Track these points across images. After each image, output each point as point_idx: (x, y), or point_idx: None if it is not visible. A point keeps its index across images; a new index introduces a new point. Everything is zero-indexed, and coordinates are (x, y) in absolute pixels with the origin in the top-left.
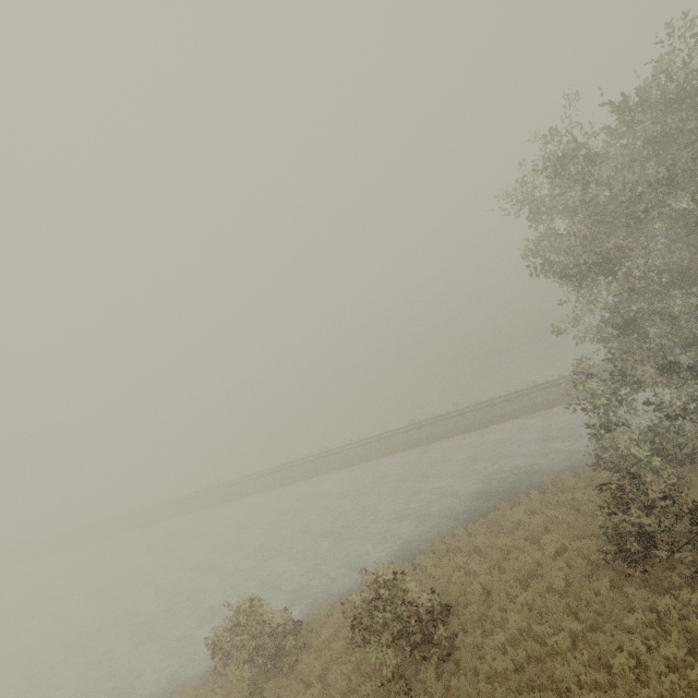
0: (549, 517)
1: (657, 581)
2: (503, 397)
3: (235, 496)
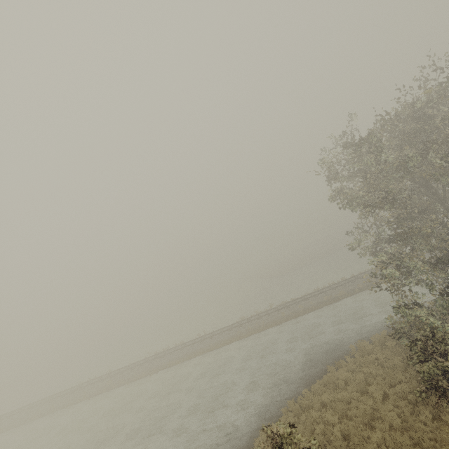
0: (365, 373)
1: None
2: (301, 298)
3: (105, 389)
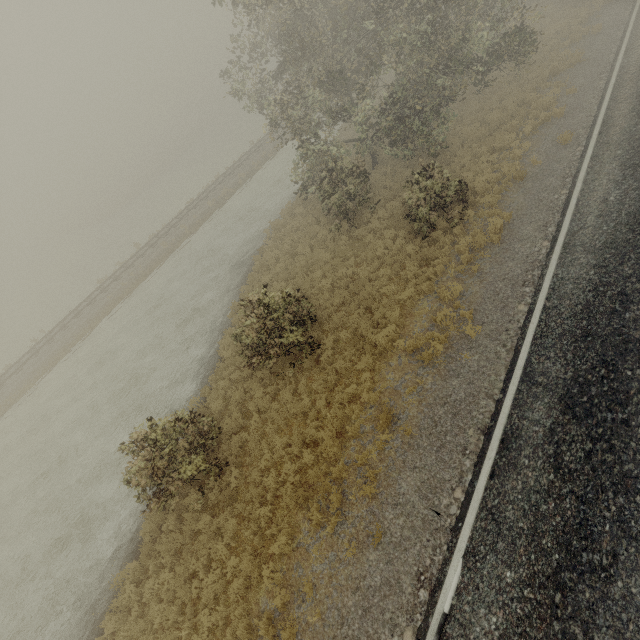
0: (288, 244)
1: (362, 223)
2: (177, 217)
3: None
